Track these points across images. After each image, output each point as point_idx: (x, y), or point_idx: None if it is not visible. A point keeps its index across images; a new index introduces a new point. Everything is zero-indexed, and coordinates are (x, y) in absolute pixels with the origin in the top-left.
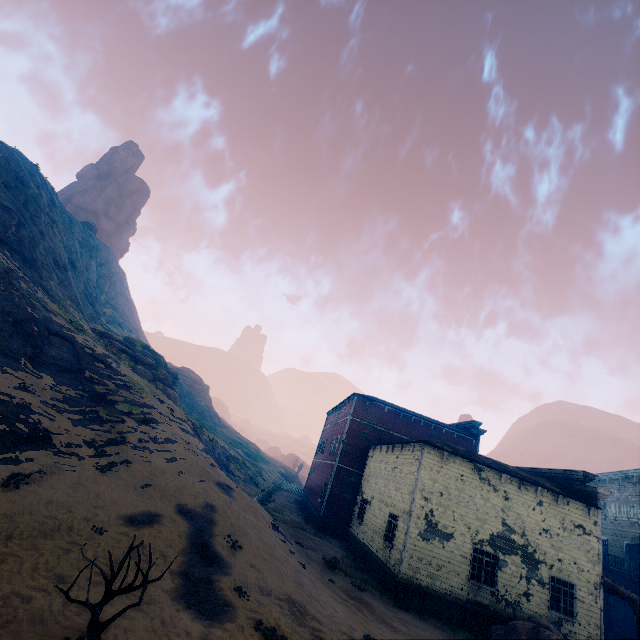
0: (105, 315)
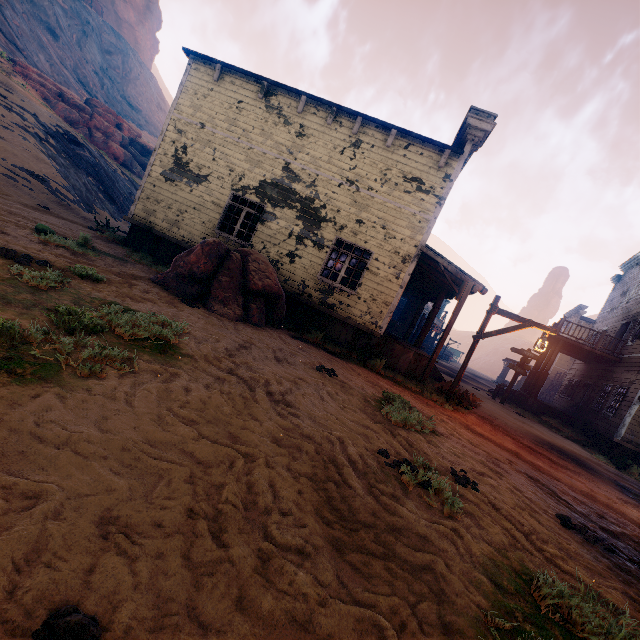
0: (114, 108)
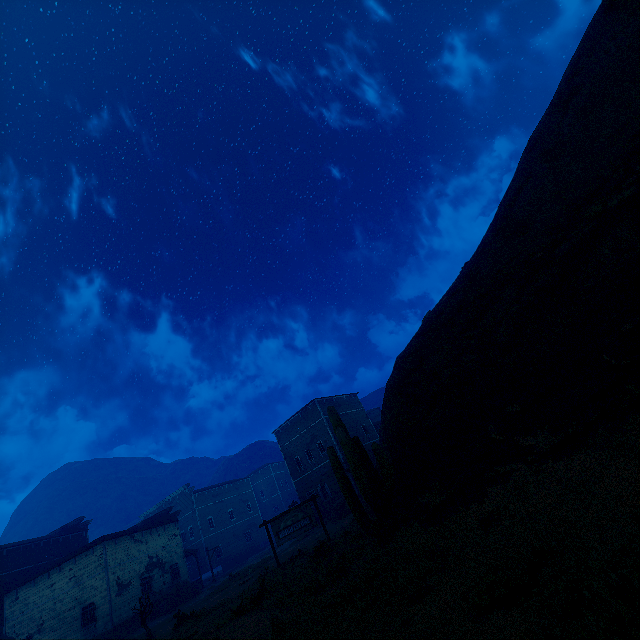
0: None
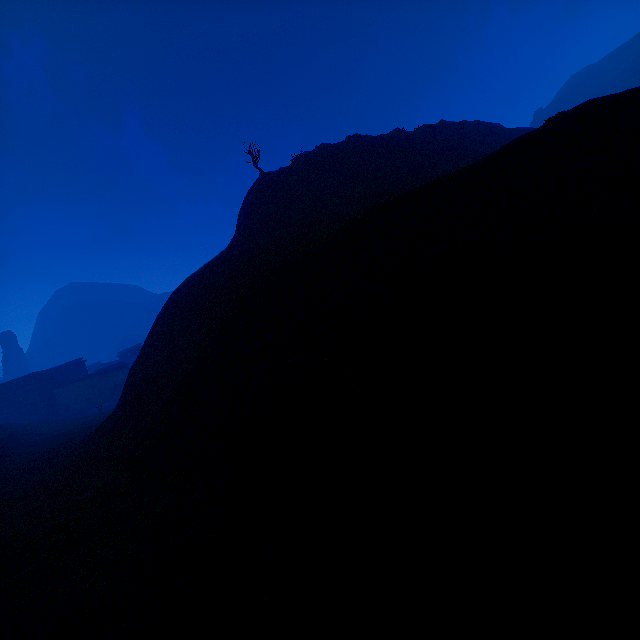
0: None
